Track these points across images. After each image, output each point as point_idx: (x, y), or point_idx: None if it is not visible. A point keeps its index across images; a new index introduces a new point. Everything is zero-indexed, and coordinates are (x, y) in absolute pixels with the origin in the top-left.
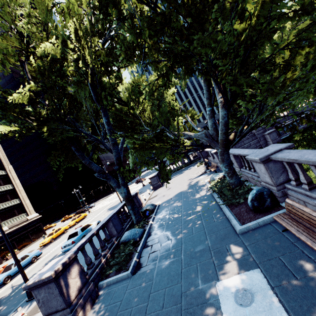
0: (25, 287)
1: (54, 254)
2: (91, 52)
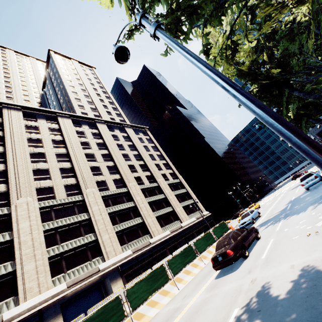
0: None
1: (280, 205)
2: None
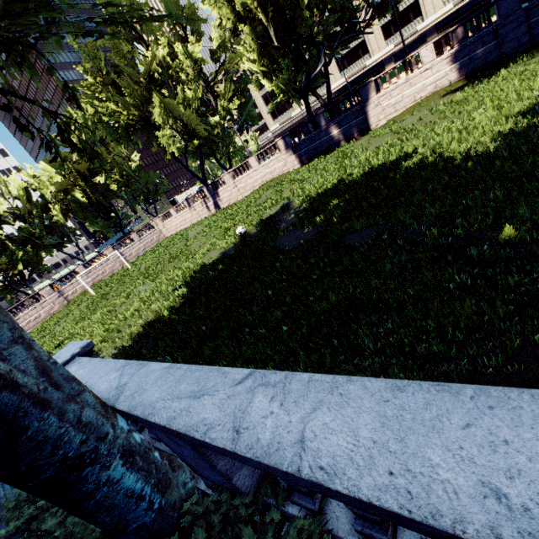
0: None
1: None
2: None
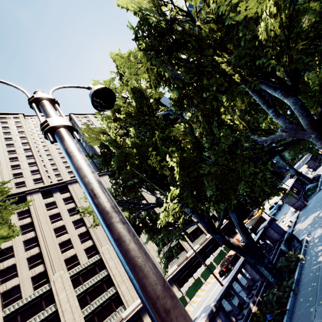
0: (280, 199)
1: None
2: (246, 121)
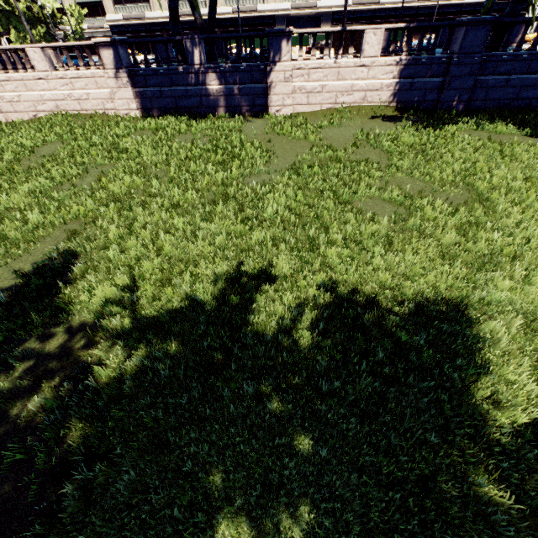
0: None
1: None
2: None
